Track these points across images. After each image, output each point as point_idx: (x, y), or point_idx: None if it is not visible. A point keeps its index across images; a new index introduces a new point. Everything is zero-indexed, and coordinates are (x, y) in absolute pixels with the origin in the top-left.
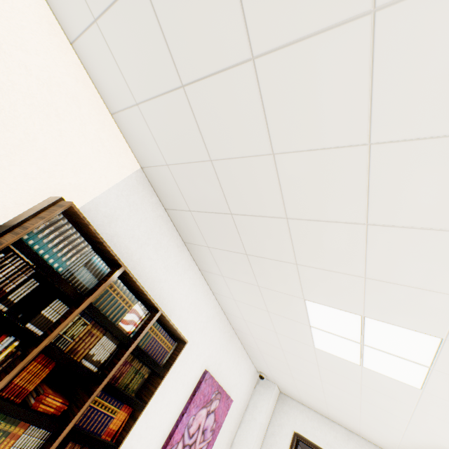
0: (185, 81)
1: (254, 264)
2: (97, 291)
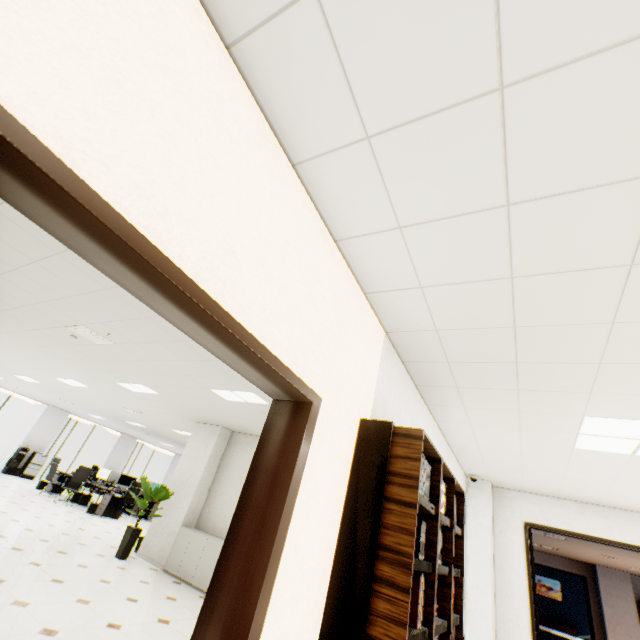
0: (517, 274)
1: (524, 396)
2: (439, 496)
